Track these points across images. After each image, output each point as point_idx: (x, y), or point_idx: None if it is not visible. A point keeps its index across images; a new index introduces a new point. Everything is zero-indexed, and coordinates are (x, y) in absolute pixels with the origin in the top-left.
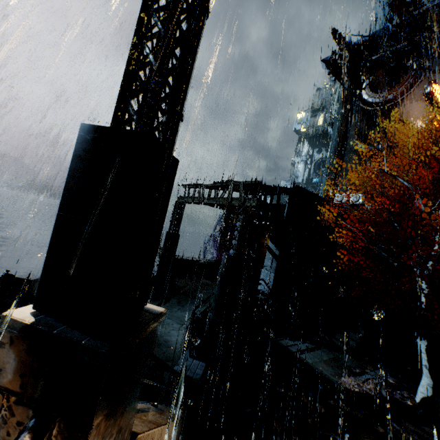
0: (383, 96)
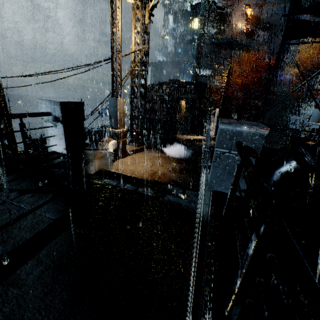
0: (226, 3)
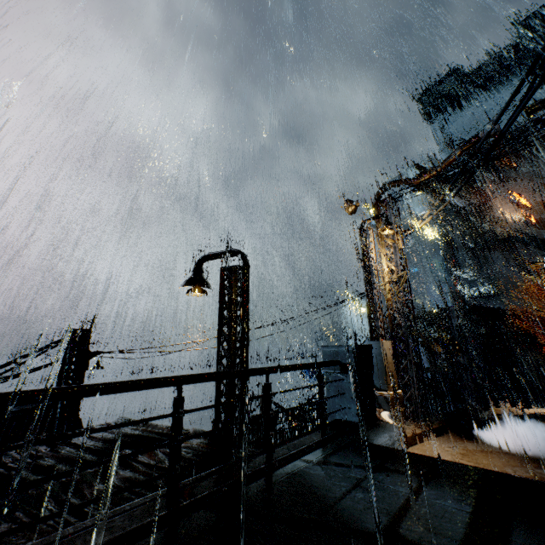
0: (474, 202)
